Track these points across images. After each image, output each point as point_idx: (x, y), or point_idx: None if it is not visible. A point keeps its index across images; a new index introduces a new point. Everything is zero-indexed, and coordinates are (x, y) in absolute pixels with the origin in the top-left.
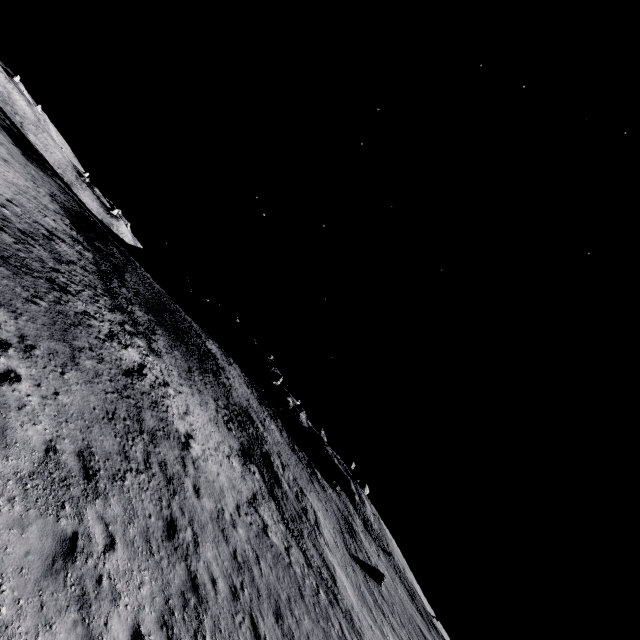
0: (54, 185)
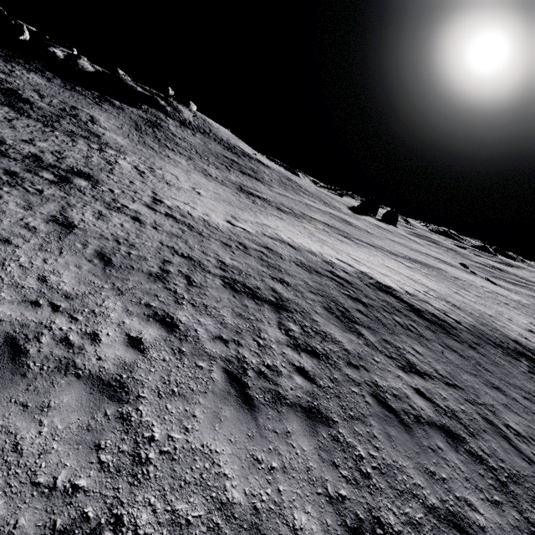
0: None
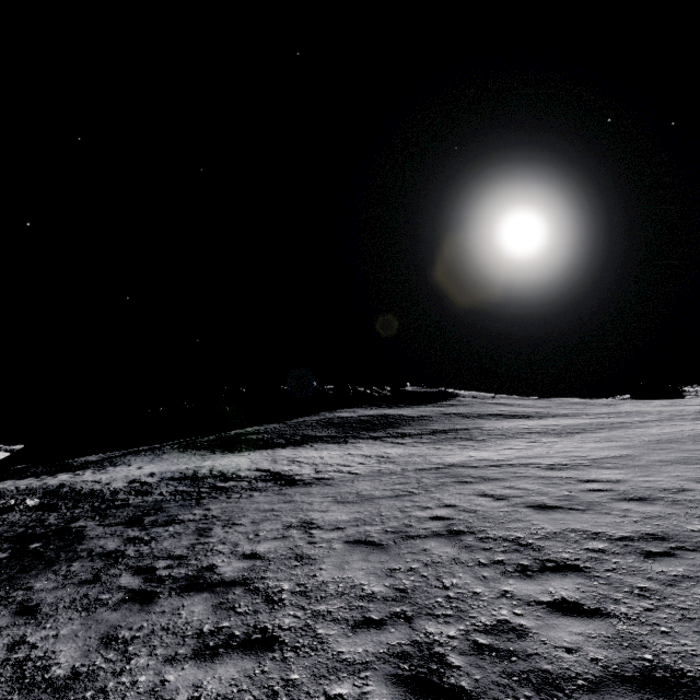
0: (142, 458)
